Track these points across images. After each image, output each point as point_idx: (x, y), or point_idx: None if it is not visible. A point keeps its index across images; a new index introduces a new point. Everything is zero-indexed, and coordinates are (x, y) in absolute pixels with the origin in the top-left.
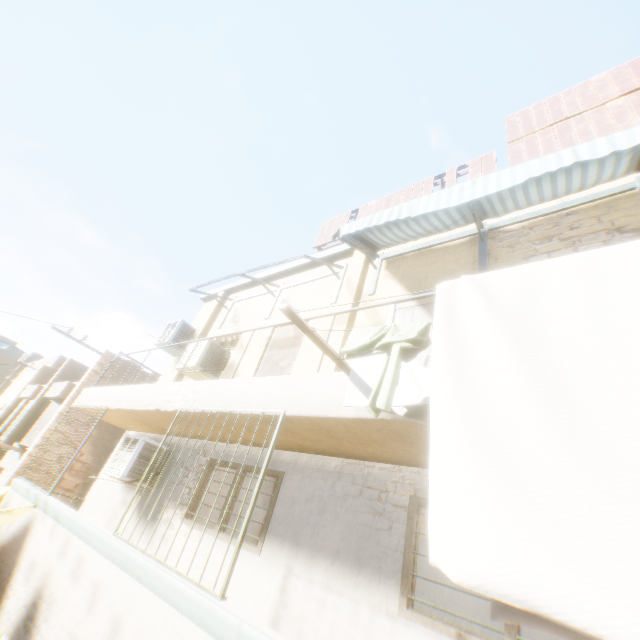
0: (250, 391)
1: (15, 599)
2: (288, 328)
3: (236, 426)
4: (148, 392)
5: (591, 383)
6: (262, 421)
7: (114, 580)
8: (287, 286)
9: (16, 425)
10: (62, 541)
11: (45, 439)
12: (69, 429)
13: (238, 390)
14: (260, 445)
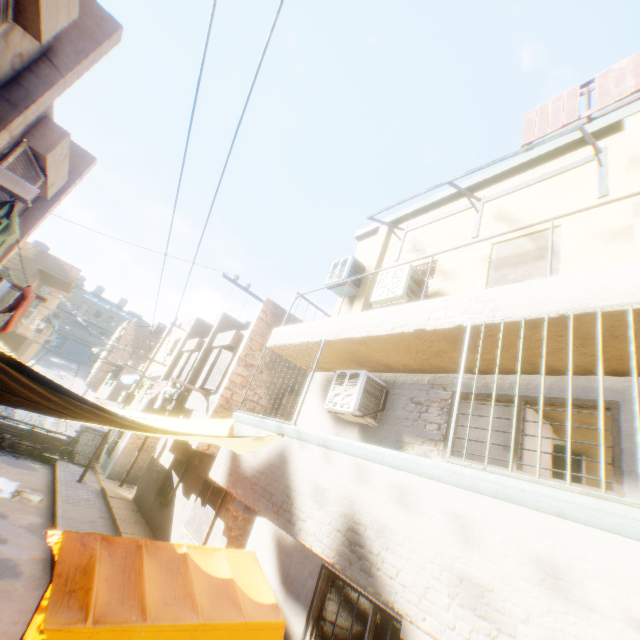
0: (630, 280)
1: (313, 523)
2: (518, 241)
3: (560, 339)
4: (385, 316)
5: None
6: None
7: (493, 513)
8: (493, 197)
9: (190, 373)
10: (349, 468)
11: (230, 382)
12: (247, 373)
13: (594, 283)
14: (553, 371)
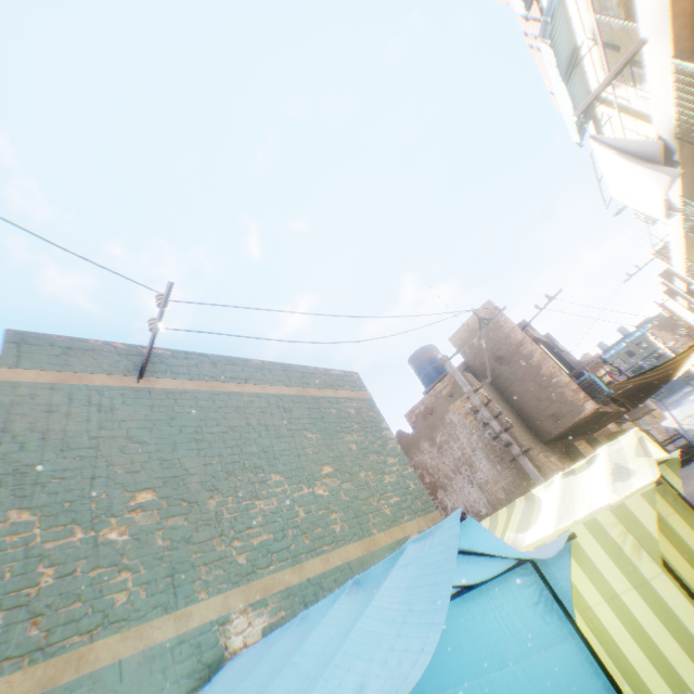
0: None
1: None
2: None
3: None
4: (672, 240)
5: (632, 198)
6: (689, 198)
7: None
8: None
9: None
10: None
11: None
12: None
13: None
14: None
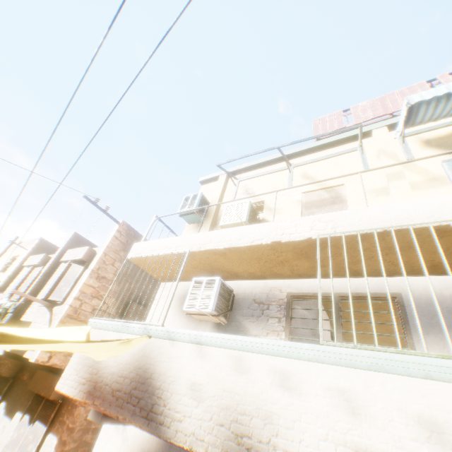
0: (425, 208)
1: (191, 421)
2: (319, 192)
3: (374, 249)
4: (244, 232)
5: None
6: (443, 234)
7: (371, 384)
8: (300, 164)
9: (32, 286)
10: (226, 360)
11: (81, 292)
12: (98, 284)
13: (402, 210)
14: (358, 274)
